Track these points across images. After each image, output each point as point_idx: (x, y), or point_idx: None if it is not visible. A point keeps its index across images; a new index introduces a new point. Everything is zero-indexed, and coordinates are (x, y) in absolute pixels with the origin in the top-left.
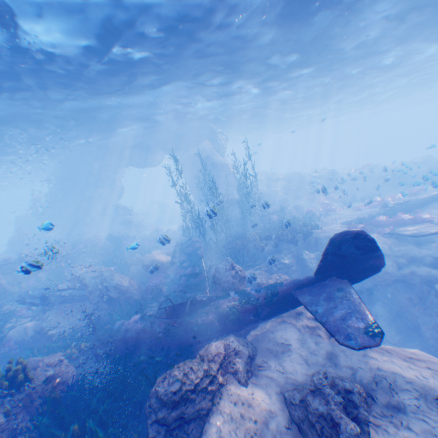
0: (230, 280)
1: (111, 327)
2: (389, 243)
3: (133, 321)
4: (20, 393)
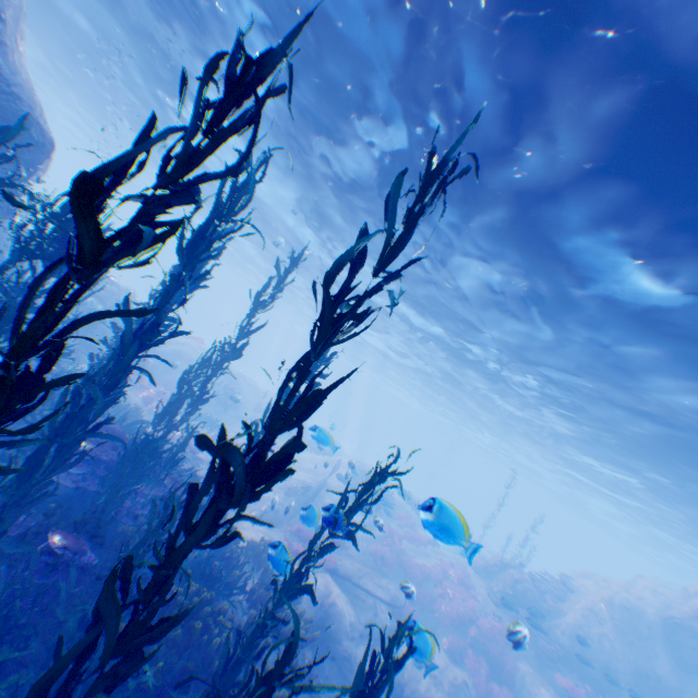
0: None
1: None
2: (352, 601)
3: None
4: None
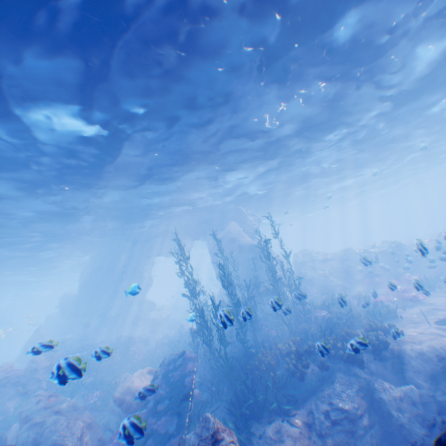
0: None
1: None
2: None
3: None
4: None
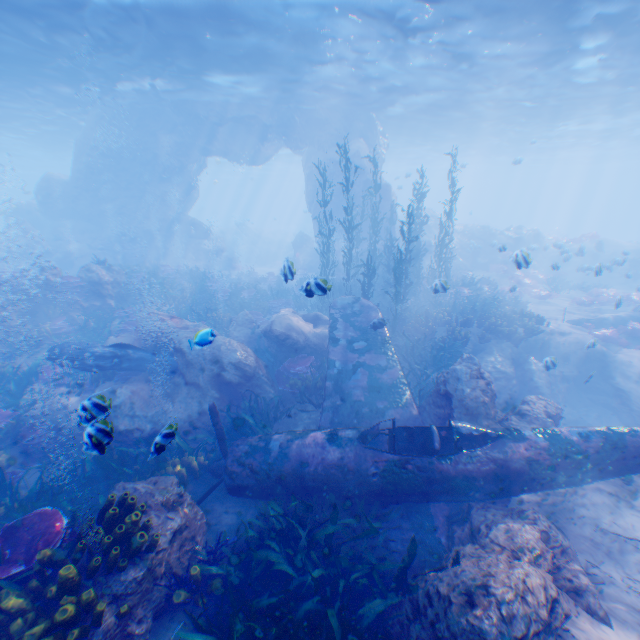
0: (479, 398)
1: (265, 445)
2: None
3: (314, 445)
4: (136, 568)
